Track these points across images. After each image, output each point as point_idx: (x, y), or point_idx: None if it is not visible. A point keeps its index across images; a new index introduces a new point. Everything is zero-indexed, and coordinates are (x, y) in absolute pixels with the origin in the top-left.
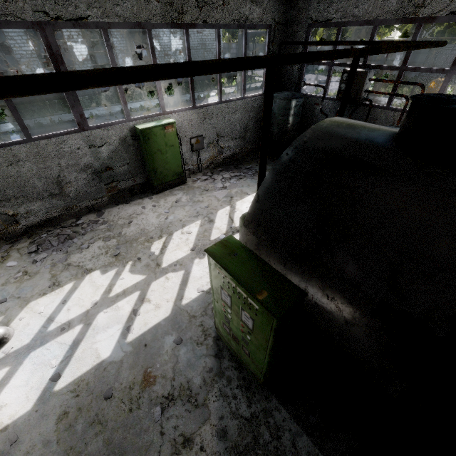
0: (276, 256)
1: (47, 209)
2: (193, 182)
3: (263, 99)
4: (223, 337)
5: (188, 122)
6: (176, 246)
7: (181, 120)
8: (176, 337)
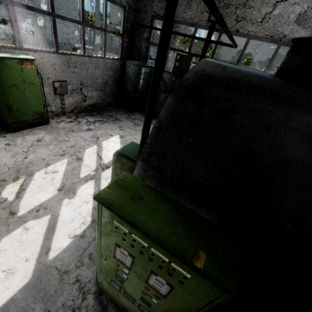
0: (187, 194)
1: None
2: (57, 123)
3: (166, 7)
4: (108, 292)
5: (51, 65)
6: (38, 187)
7: (42, 60)
8: (41, 311)
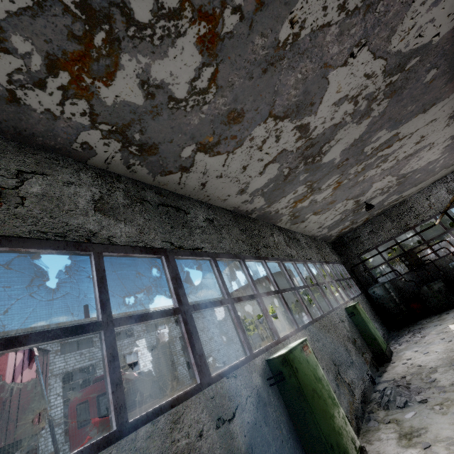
0: None
1: (356, 379)
2: (396, 349)
3: None
4: None
5: None
6: None
7: None
8: None
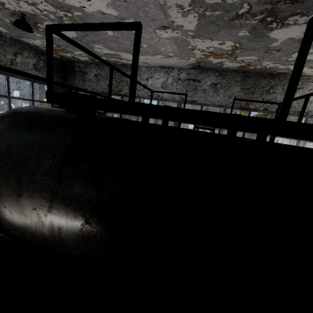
0: None
1: None
2: None
3: None
4: None
5: None
6: None
7: None
8: None
